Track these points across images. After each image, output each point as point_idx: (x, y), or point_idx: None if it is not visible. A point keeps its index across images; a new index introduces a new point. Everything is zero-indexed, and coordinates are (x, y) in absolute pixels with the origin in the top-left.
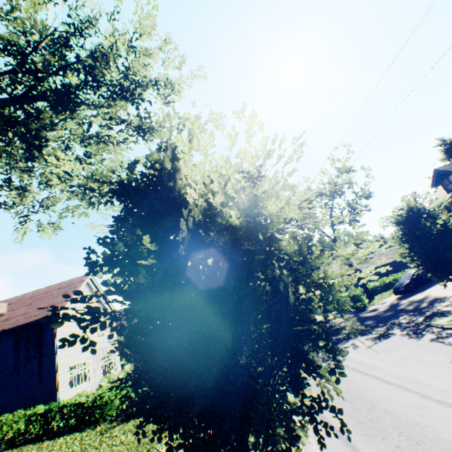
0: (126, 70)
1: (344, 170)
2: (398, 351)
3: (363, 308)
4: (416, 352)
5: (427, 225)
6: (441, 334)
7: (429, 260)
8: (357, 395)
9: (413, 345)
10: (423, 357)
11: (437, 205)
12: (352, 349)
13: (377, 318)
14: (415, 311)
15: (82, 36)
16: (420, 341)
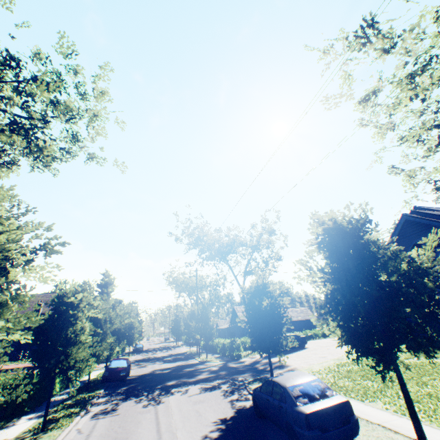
0: (57, 101)
1: (268, 231)
2: (201, 404)
3: (238, 358)
4: (209, 408)
5: (256, 303)
6: (242, 397)
7: (254, 331)
8: (127, 436)
9: (215, 402)
10: (206, 413)
11: (276, 288)
12: (180, 394)
13: (231, 371)
14: (259, 371)
15: (19, 67)
16: (224, 399)
